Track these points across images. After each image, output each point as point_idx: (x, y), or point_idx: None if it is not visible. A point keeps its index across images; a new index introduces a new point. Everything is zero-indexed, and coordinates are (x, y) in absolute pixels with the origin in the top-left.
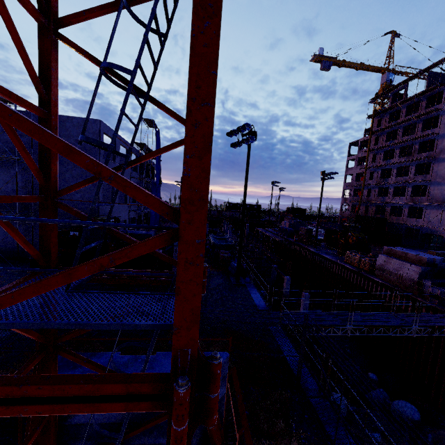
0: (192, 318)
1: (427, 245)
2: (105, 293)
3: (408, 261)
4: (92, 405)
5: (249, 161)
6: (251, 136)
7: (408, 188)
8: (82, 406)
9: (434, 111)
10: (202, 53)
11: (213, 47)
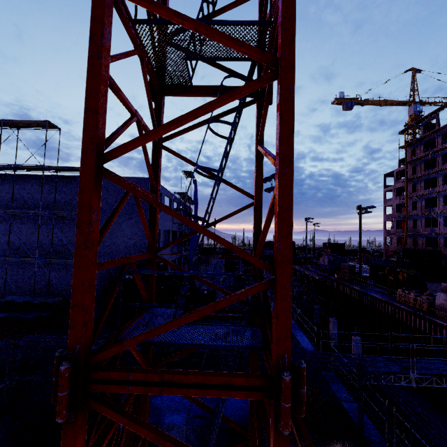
0: (287, 334)
1: None
2: (199, 324)
3: None
4: (226, 391)
5: None
6: None
7: None
8: (220, 392)
9: None
10: (285, 184)
11: (290, 180)
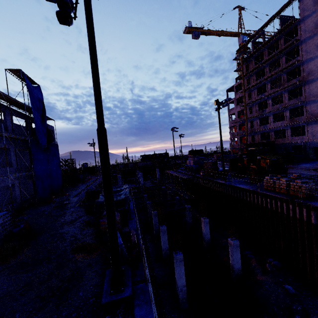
0: None
1: None
2: None
3: None
4: None
5: (92, 32)
6: None
7: (286, 112)
8: None
9: (294, 42)
10: None
11: None
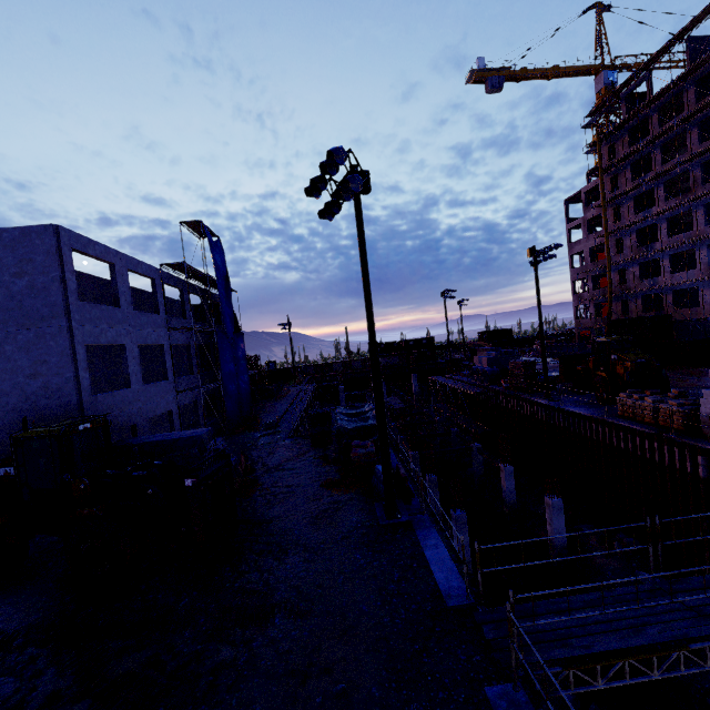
0: None
1: None
2: None
3: None
4: None
5: (363, 238)
6: (351, 175)
7: (699, 250)
8: None
9: None
10: None
11: None
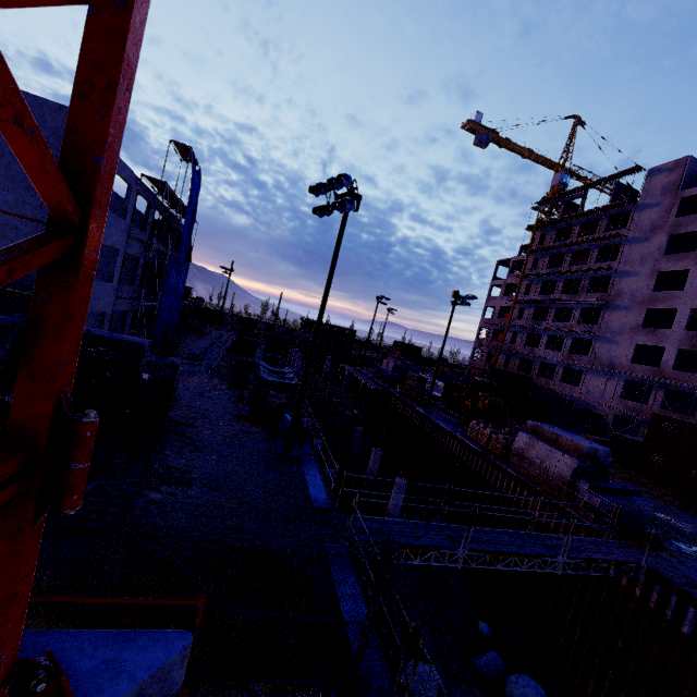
0: None
1: (581, 425)
2: None
3: (560, 448)
4: None
5: (340, 243)
6: (350, 199)
7: (567, 339)
8: None
9: (616, 237)
10: None
11: None
